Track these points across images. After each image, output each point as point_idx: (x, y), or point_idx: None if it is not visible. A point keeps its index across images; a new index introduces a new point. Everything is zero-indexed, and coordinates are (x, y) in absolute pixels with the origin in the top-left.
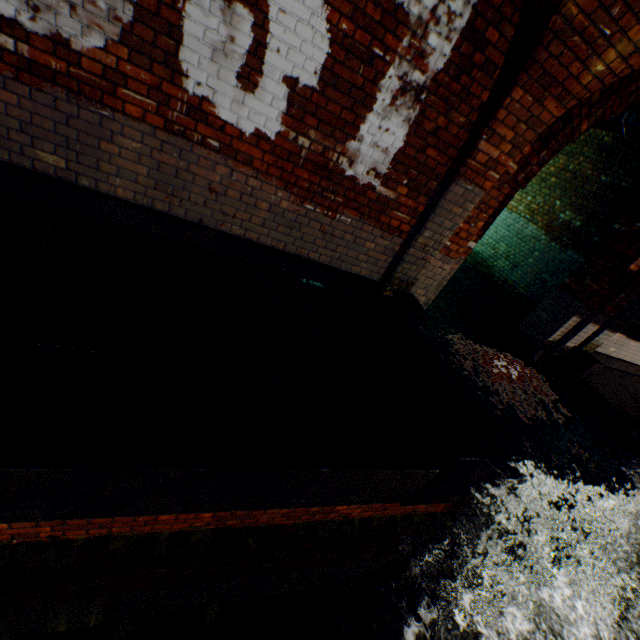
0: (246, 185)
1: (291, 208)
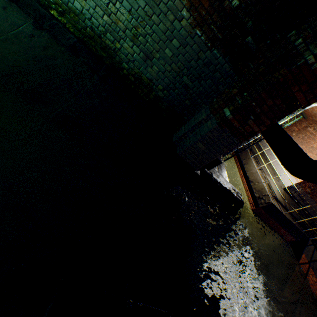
0: None
1: None
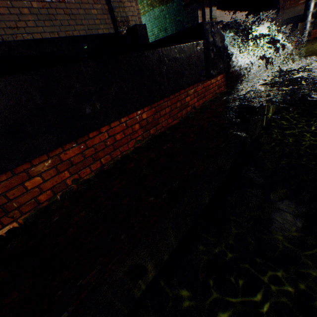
0: (5, 1)
1: (40, 6)
